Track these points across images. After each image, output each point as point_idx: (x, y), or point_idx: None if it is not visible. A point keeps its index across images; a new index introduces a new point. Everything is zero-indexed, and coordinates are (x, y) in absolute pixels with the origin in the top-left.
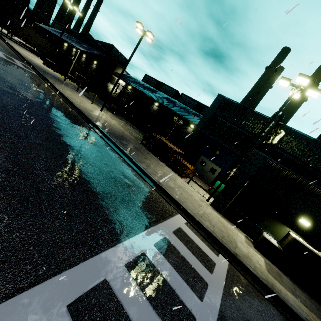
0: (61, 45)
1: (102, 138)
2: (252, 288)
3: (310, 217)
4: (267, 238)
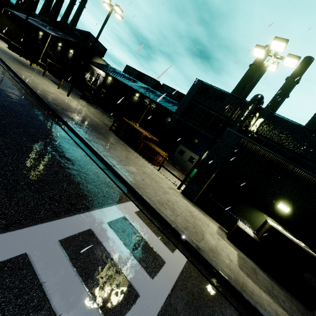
0: (36, 34)
1: (50, 117)
2: (214, 292)
3: (289, 201)
4: (241, 228)
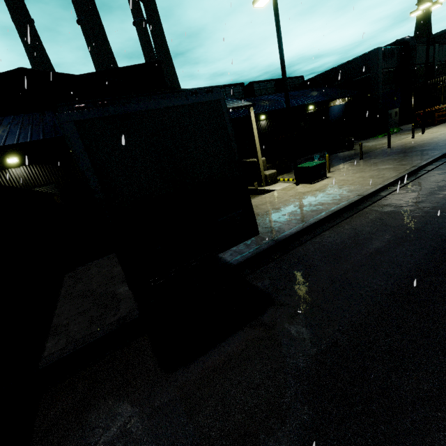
0: None
1: None
2: None
3: None
4: None
